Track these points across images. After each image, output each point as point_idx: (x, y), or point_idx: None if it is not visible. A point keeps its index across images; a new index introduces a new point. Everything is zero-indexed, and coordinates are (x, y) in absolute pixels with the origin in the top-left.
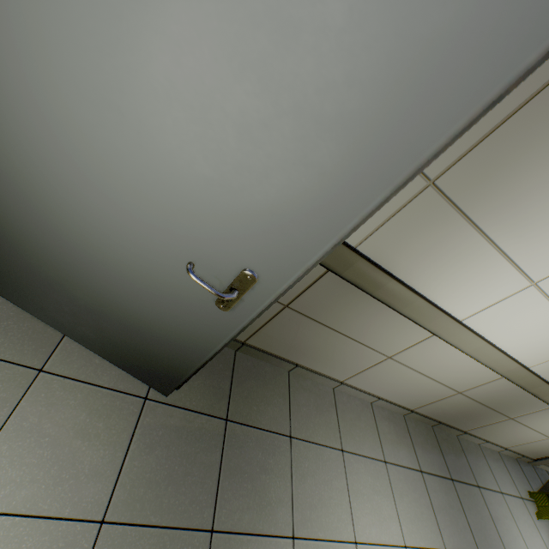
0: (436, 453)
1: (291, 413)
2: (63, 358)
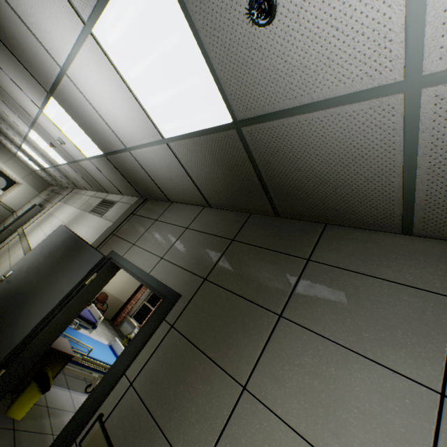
0: None
1: None
2: None
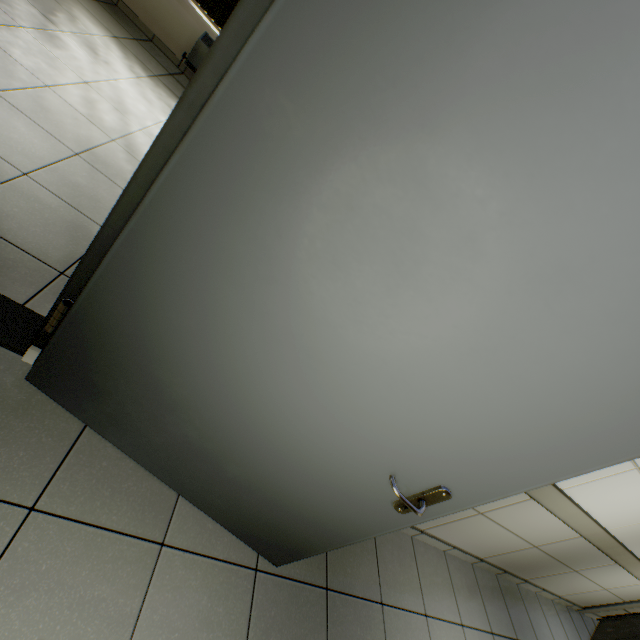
0: (502, 608)
1: (379, 572)
2: (181, 526)
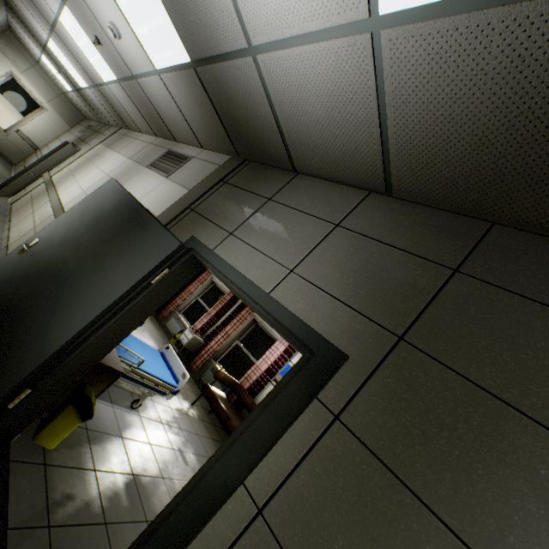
0: None
1: None
2: None
